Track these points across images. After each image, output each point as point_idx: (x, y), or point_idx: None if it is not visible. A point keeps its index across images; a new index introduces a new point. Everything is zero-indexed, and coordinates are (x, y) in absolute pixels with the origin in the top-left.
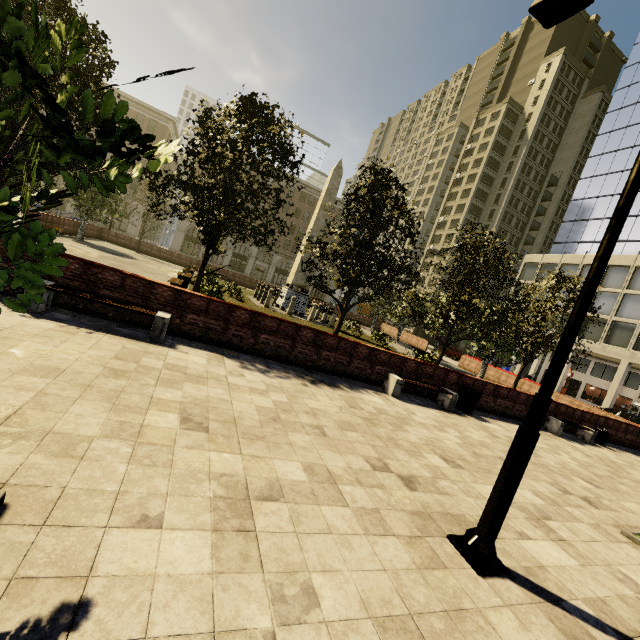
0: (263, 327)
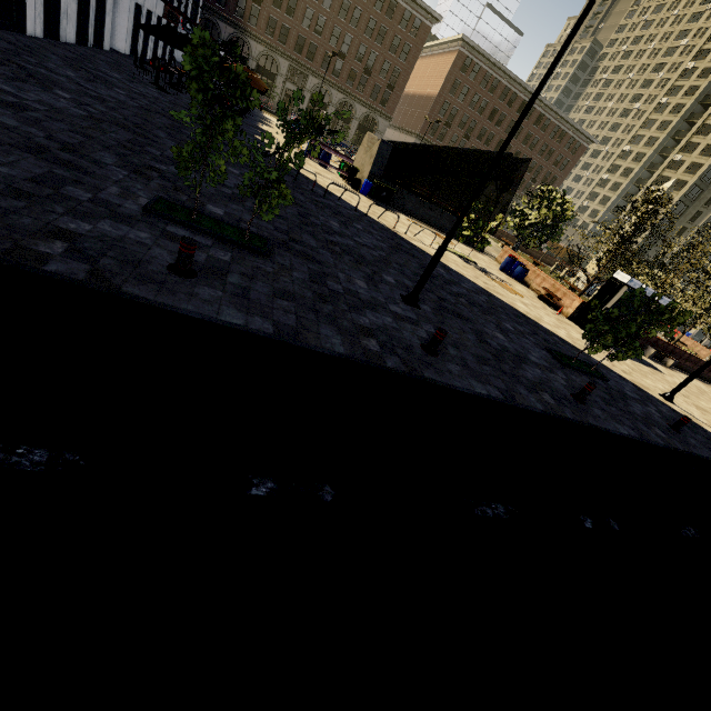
0: (689, 360)
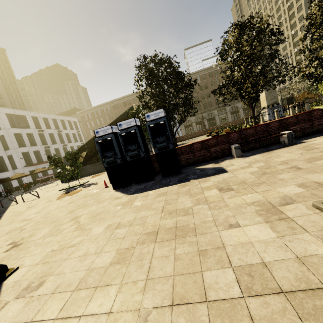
0: None
